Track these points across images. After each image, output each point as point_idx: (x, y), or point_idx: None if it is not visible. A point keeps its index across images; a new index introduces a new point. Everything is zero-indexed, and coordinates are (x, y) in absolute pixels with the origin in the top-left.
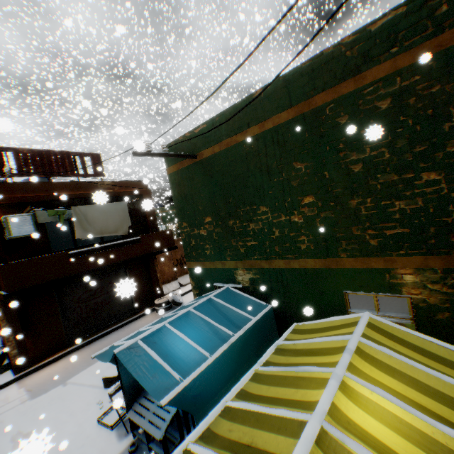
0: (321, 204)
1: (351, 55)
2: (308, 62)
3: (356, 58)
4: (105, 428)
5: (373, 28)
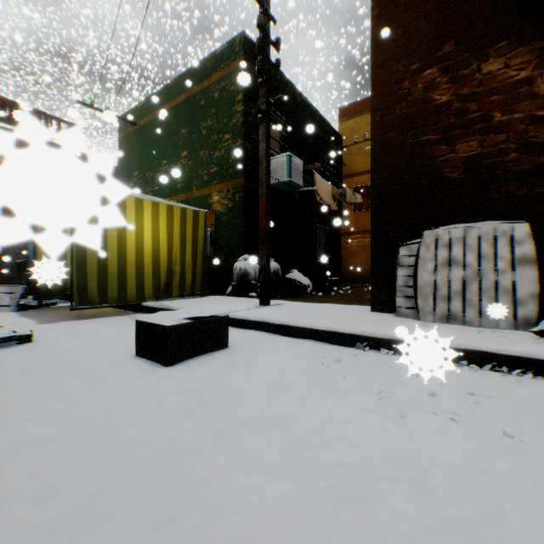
0: (189, 156)
1: (209, 66)
2: (194, 67)
3: (210, 68)
4: None
5: (217, 53)
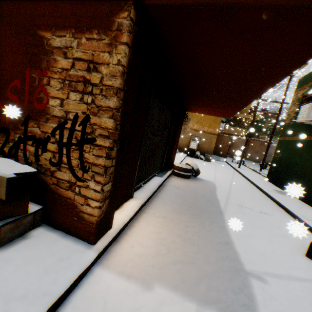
0: None
1: None
2: None
3: None
4: None
5: None
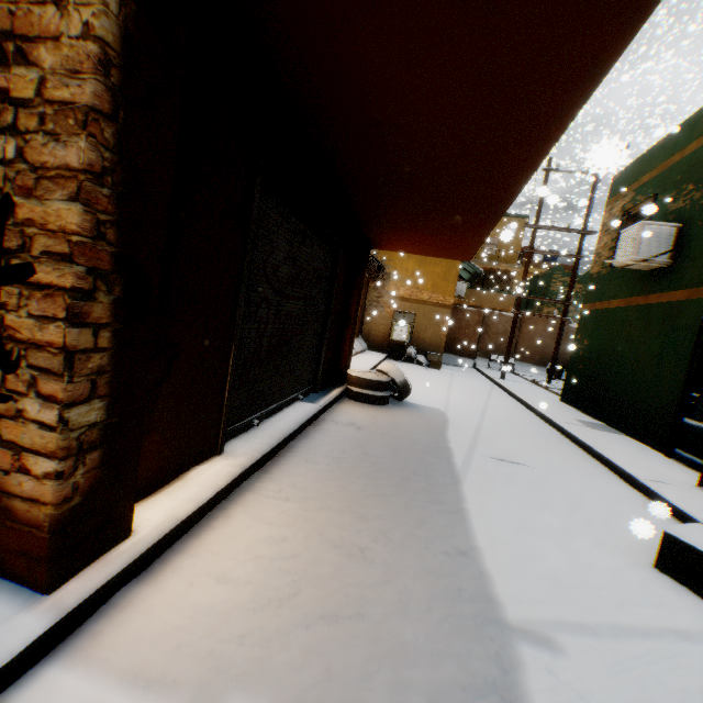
0: None
1: None
2: None
3: None
4: None
5: None
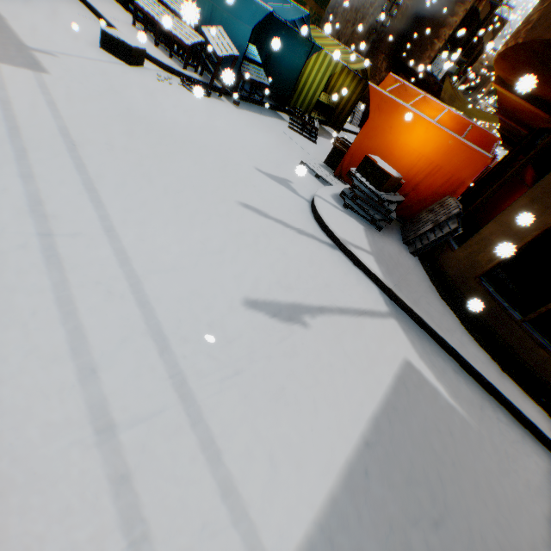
0: None
1: None
2: None
3: None
4: (206, 98)
5: None
